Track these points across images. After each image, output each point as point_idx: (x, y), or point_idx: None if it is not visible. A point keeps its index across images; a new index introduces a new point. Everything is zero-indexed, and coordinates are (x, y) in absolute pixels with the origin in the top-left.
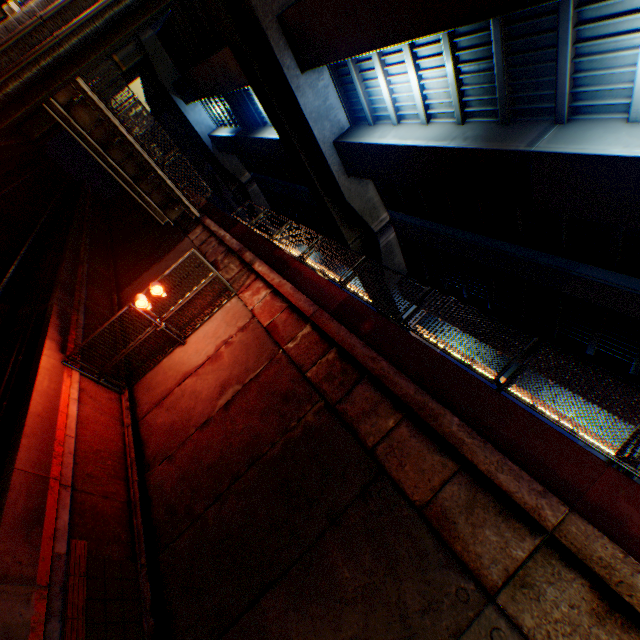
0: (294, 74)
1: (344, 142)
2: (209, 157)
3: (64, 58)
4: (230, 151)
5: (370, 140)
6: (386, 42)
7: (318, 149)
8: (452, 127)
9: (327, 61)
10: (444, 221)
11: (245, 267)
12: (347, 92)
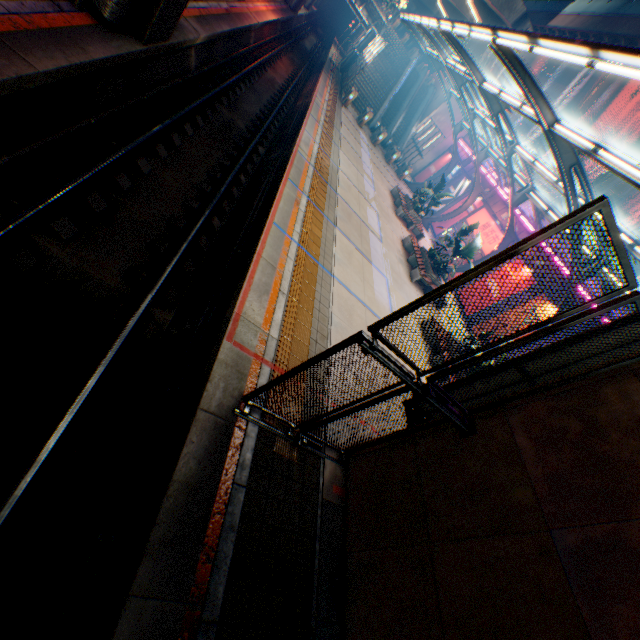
0: None
1: None
2: None
3: None
4: None
5: None
6: None
7: None
8: None
9: None
10: None
11: None
12: None
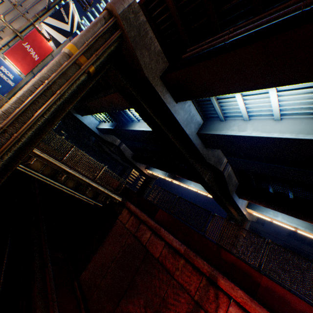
0: (172, 105)
1: (206, 133)
2: (97, 137)
3: (22, 146)
4: (110, 133)
5: (231, 132)
6: (275, 84)
7: (188, 139)
8: (311, 121)
9: (202, 96)
10: (278, 163)
11: (202, 275)
12: (201, 105)
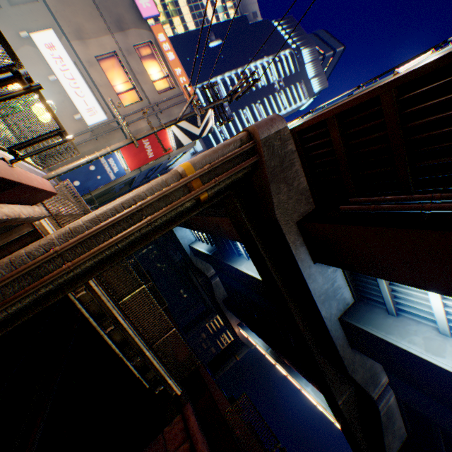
0: (307, 264)
1: (358, 326)
2: (186, 257)
3: (71, 278)
4: (204, 259)
5: (409, 345)
6: None
7: (321, 324)
8: None
9: (363, 271)
10: None
11: None
12: (355, 274)
